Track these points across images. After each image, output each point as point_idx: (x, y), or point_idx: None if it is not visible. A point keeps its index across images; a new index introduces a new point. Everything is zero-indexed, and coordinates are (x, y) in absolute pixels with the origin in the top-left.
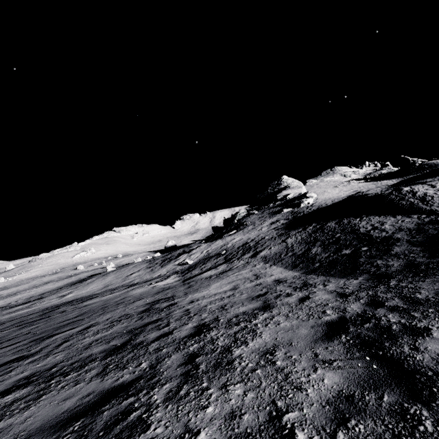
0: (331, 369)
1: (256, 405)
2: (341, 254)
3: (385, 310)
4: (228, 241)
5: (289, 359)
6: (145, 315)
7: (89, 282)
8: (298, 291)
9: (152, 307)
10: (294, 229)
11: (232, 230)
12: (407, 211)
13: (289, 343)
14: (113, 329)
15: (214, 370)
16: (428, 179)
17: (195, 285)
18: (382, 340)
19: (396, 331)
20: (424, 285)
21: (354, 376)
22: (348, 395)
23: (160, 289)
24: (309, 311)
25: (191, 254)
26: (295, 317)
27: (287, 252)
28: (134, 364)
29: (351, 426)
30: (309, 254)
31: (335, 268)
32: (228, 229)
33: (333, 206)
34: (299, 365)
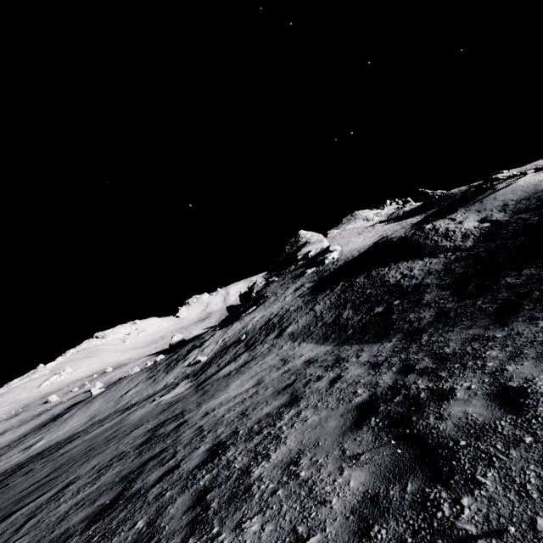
0: (358, 466)
1: (275, 539)
2: (373, 313)
3: (415, 375)
4: (248, 322)
5: (314, 465)
6: (145, 449)
7: (67, 418)
8: (330, 371)
9: (155, 434)
10: (321, 292)
11: (251, 306)
12: (433, 251)
13: (316, 443)
14: (101, 481)
15: (228, 506)
16: (447, 212)
17: (211, 390)
18: (410, 414)
19: (424, 400)
20: (453, 335)
21: (380, 468)
22: (373, 495)
23: (166, 404)
24: (340, 394)
25: (204, 347)
26: (324, 407)
27: (317, 323)
28: (126, 527)
29: (374, 535)
30: (340, 320)
31: (369, 332)
32: (246, 306)
33: (359, 257)
34: (325, 470)
